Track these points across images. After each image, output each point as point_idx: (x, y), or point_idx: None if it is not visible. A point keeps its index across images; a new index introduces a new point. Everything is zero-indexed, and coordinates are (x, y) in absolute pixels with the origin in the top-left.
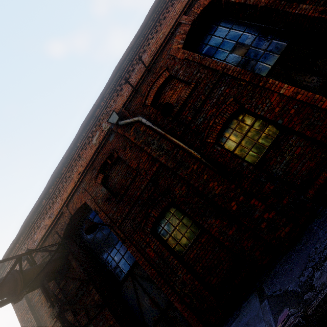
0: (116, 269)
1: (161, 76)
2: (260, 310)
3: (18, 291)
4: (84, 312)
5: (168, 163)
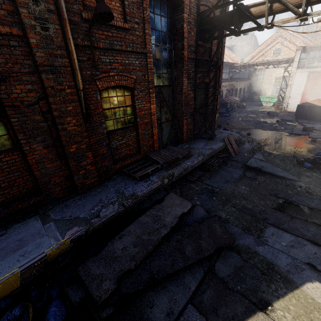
0: None
1: None
2: (43, 229)
3: None
4: None
5: (38, 52)
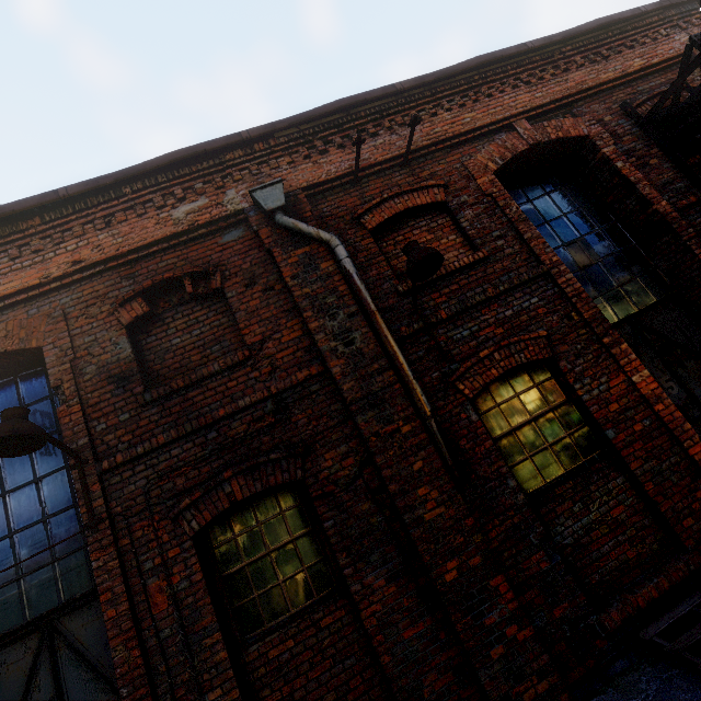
0: (3, 592)
1: (425, 191)
2: None
3: None
4: None
5: (345, 383)
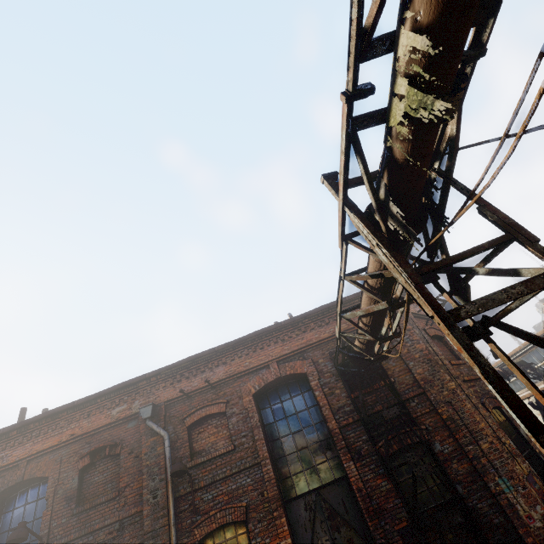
0: None
1: (217, 405)
2: None
3: None
4: None
5: (147, 521)
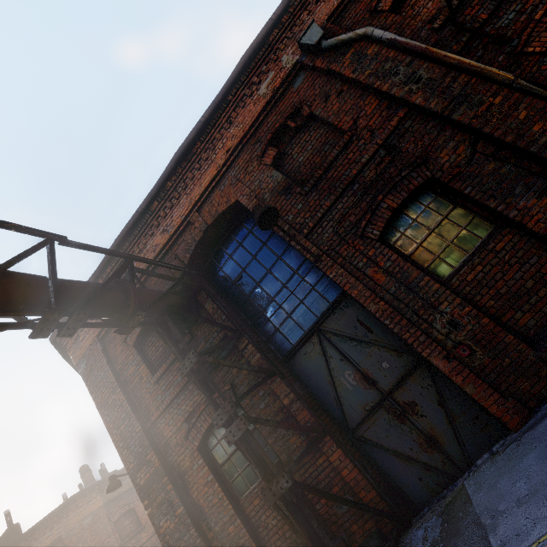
0: (286, 324)
1: None
2: None
3: (129, 309)
4: (227, 387)
5: (430, 103)
